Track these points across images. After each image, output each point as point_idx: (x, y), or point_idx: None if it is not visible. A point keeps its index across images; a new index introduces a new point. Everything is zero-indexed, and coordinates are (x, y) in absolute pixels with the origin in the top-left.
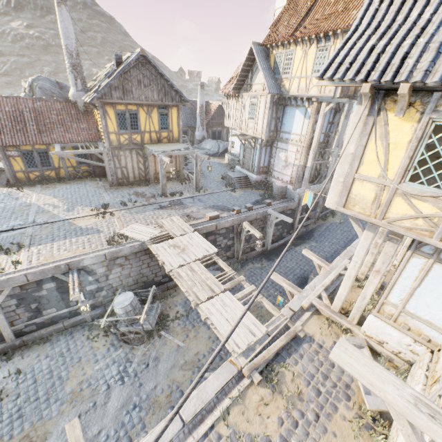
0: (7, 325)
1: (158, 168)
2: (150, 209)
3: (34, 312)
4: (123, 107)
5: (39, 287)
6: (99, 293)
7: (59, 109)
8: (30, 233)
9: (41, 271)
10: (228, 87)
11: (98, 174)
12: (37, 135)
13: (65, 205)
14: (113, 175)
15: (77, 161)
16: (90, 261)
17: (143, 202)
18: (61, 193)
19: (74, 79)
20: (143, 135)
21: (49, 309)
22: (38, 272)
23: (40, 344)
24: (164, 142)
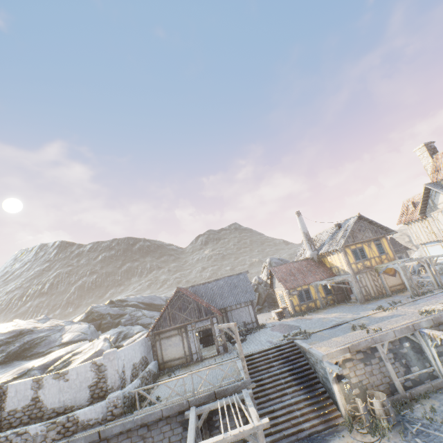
0: (395, 375)
1: (388, 283)
2: (420, 302)
3: (405, 367)
4: (354, 246)
5: (400, 345)
6: (441, 357)
7: (305, 264)
8: (355, 323)
9: (400, 329)
10: (404, 218)
11: (340, 300)
12: (303, 280)
13: (348, 313)
14: (359, 293)
15: (324, 293)
16: (424, 324)
17: (406, 301)
18: (332, 311)
19: (309, 245)
20: (370, 260)
21: (413, 366)
22: (398, 330)
23: (424, 399)
24: (385, 262)
